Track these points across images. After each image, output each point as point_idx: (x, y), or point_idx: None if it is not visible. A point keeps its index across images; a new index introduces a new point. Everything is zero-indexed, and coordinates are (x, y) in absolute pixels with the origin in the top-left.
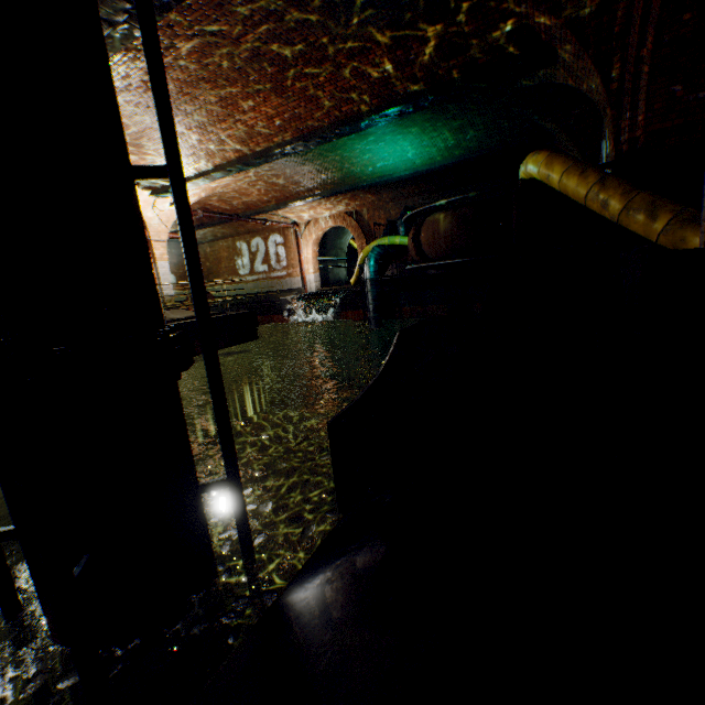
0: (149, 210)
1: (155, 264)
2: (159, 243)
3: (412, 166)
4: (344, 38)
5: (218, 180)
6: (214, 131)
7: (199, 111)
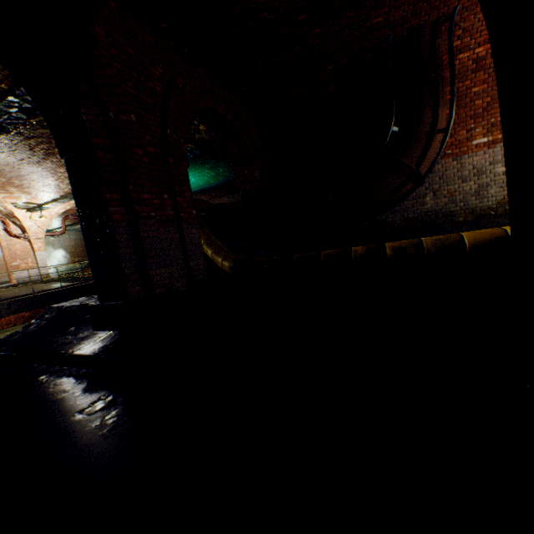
0: (27, 220)
1: (35, 254)
2: (37, 240)
3: (199, 185)
4: None
5: (68, 202)
6: (50, 181)
7: (34, 174)
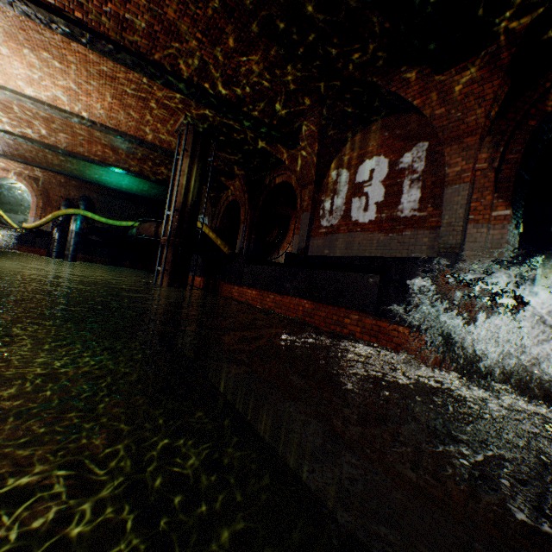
0: None
1: None
2: None
3: (120, 186)
4: (159, 162)
5: (11, 138)
6: (59, 134)
7: (70, 131)
